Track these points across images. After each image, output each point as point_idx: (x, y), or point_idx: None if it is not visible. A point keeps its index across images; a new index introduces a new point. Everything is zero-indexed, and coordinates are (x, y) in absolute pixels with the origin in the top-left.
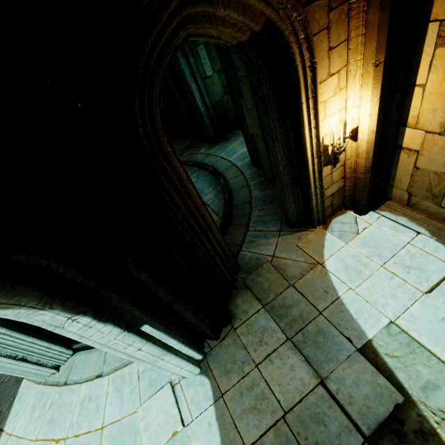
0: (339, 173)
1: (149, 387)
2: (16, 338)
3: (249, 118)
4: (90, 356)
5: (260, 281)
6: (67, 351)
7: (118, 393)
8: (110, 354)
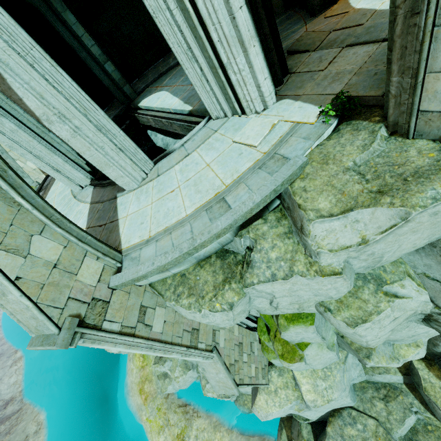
0: None
1: (236, 131)
2: (112, 125)
3: None
4: (171, 157)
5: (303, 42)
6: (150, 161)
7: (210, 149)
8: (189, 145)
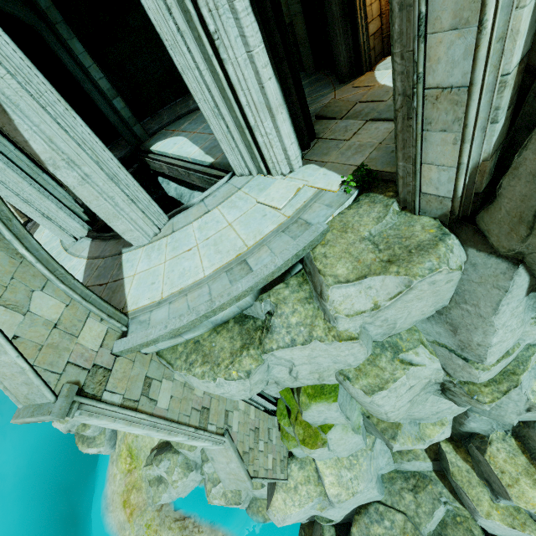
0: (376, 8)
1: (261, 192)
2: (125, 175)
3: (284, 3)
4: (188, 212)
5: (331, 109)
6: (164, 215)
7: (233, 208)
8: (210, 201)
